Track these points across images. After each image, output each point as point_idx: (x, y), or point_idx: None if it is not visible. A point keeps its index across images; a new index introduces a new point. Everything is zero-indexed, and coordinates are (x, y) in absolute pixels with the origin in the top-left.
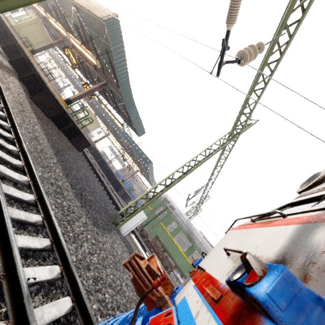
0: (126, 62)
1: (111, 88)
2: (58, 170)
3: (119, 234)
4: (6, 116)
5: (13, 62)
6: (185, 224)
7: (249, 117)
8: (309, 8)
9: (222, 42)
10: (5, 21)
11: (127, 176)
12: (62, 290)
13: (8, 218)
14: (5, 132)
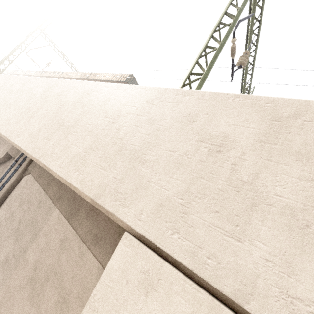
0: None
1: None
2: None
3: None
4: None
5: None
6: None
7: (250, 89)
8: (261, 19)
9: (232, 66)
10: None
11: None
12: None
13: None
14: None
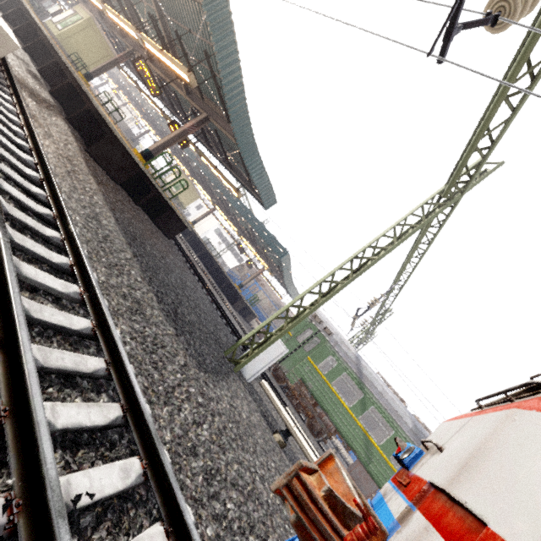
0: (240, 73)
1: (217, 125)
2: (134, 272)
3: (241, 380)
4: (42, 178)
5: (56, 92)
6: (351, 360)
7: (488, 155)
8: None
9: None
10: (40, 25)
11: (248, 278)
12: (148, 507)
13: (33, 373)
14: (40, 206)
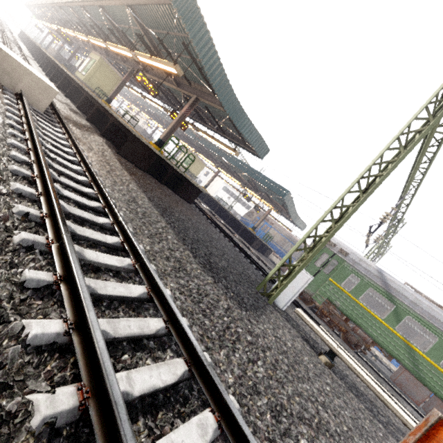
0: (215, 49)
1: (206, 102)
2: (170, 236)
3: (276, 310)
4: (90, 180)
5: (90, 118)
6: (373, 275)
7: None
8: None
9: None
10: (71, 75)
11: (258, 220)
12: None
13: (104, 350)
14: (92, 202)
